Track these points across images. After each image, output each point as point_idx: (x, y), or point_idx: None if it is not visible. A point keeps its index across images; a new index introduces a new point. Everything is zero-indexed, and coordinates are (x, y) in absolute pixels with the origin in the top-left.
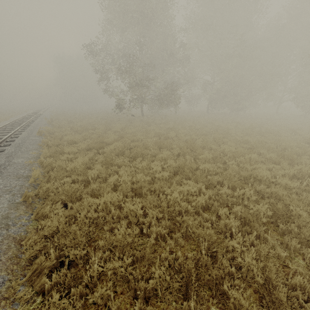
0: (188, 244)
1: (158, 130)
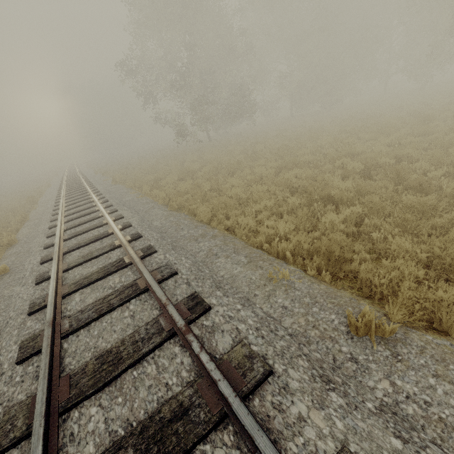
0: None
1: (241, 148)
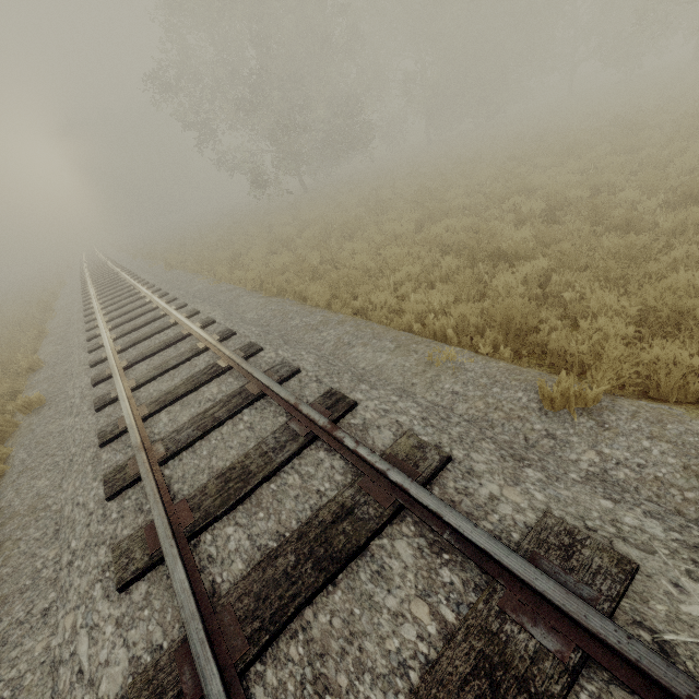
0: None
1: (357, 197)
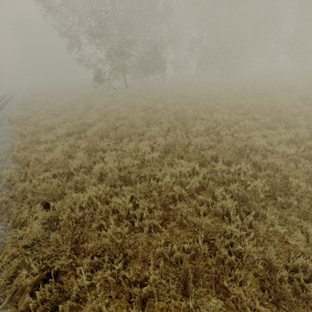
0: (184, 231)
1: (144, 103)
